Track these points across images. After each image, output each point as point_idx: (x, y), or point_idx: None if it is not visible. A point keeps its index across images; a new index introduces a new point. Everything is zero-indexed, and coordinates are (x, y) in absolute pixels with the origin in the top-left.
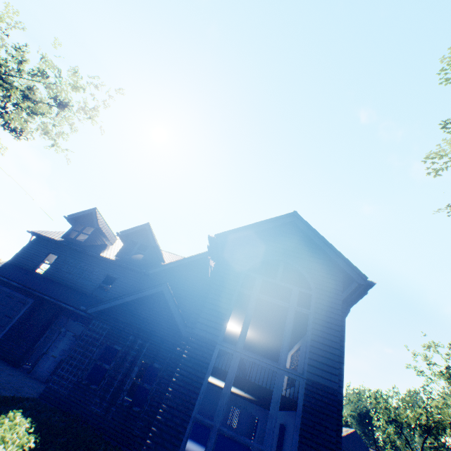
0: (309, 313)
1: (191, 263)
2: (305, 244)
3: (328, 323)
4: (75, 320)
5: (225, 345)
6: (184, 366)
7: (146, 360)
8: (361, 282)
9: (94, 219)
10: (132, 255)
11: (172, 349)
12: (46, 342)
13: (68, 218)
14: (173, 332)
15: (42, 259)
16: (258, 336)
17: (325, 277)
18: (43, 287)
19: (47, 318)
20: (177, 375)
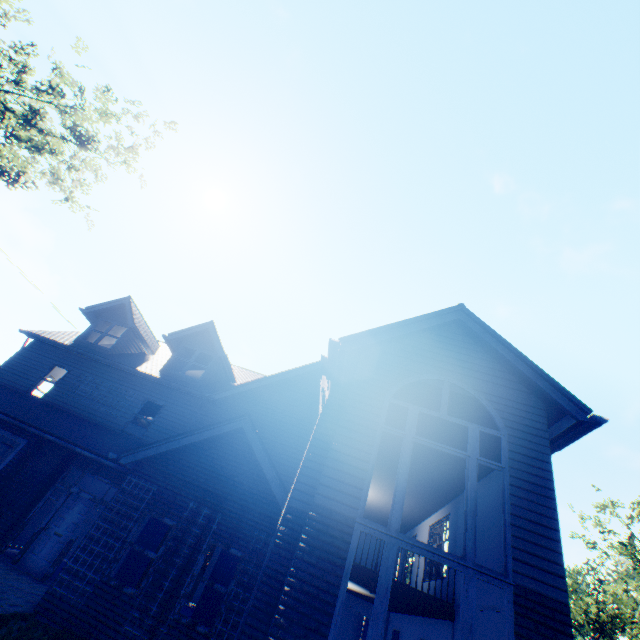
0: (500, 469)
1: (279, 384)
2: (479, 356)
3: (533, 485)
4: (94, 473)
5: (371, 525)
6: (303, 563)
7: (218, 543)
8: (583, 417)
9: (128, 314)
10: (186, 370)
11: (259, 523)
12: (44, 508)
13: (86, 311)
14: (259, 496)
15: (43, 375)
16: (379, 497)
17: (518, 408)
18: (43, 420)
19: (48, 470)
20: (292, 580)
